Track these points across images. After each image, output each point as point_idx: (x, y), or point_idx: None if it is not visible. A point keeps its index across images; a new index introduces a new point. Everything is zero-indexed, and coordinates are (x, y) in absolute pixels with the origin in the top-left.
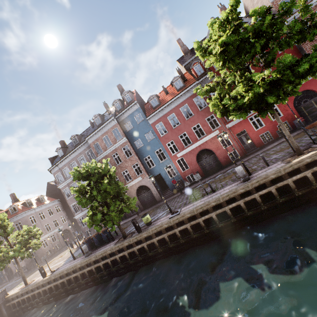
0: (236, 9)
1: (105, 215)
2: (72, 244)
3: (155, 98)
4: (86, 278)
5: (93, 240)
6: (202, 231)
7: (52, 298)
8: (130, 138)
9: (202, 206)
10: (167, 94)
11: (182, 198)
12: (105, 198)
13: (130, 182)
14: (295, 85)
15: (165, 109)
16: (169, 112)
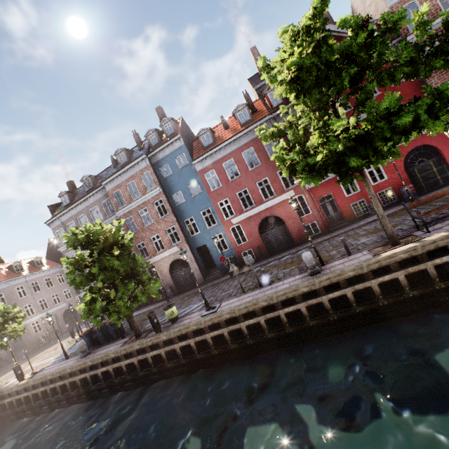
0: (321, 13)
1: (111, 302)
2: (74, 332)
3: (208, 133)
4: (78, 389)
5: (96, 334)
6: (244, 340)
7: (29, 412)
8: (166, 189)
9: (247, 306)
10: (227, 130)
11: (230, 285)
12: (111, 279)
13: (162, 253)
14: (395, 144)
15: (221, 152)
16: (225, 157)
